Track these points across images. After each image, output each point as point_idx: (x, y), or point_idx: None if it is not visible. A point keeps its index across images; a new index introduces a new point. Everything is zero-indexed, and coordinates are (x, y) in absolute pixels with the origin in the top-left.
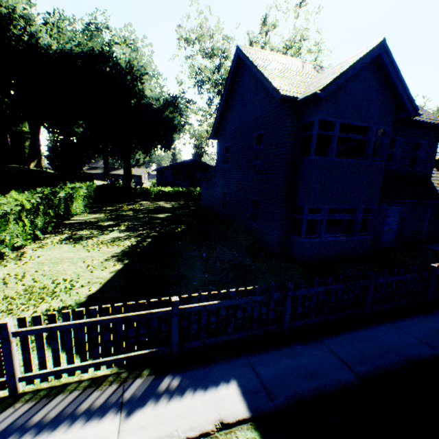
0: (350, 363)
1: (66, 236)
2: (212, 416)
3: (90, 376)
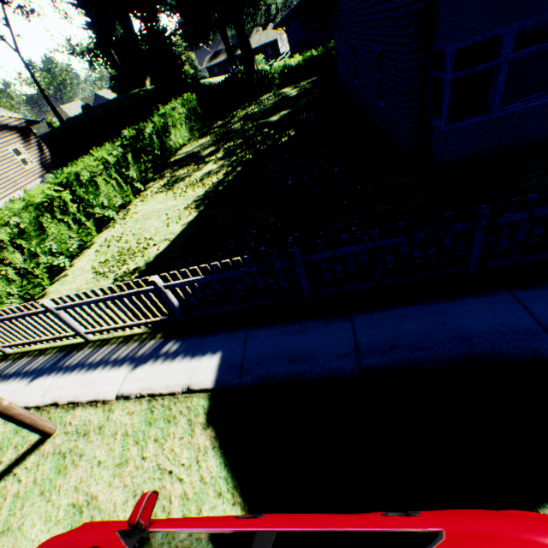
0: (364, 351)
1: (164, 183)
2: (185, 381)
3: (129, 333)
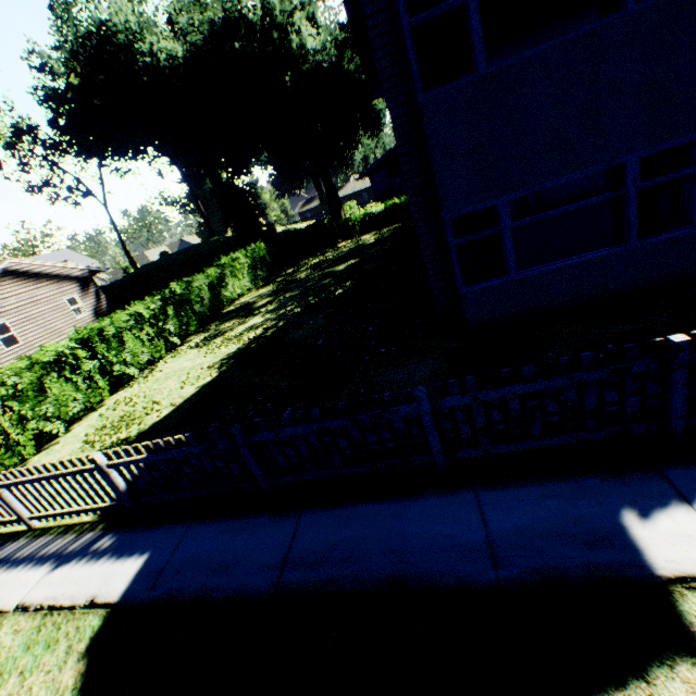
0: (292, 563)
1: (205, 336)
2: (94, 589)
3: (77, 521)
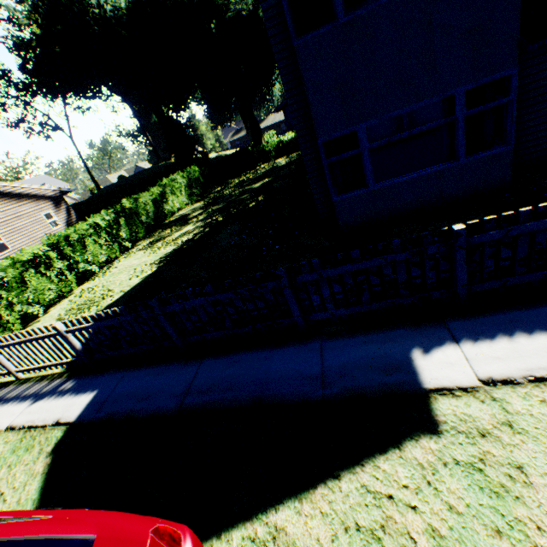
0: (192, 392)
1: (150, 241)
2: (59, 415)
3: (50, 373)
